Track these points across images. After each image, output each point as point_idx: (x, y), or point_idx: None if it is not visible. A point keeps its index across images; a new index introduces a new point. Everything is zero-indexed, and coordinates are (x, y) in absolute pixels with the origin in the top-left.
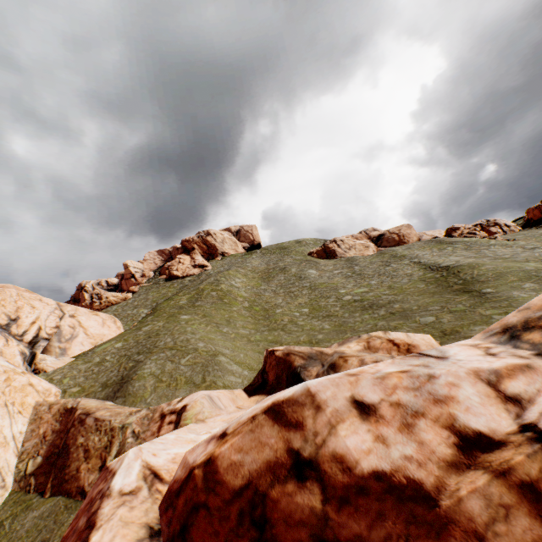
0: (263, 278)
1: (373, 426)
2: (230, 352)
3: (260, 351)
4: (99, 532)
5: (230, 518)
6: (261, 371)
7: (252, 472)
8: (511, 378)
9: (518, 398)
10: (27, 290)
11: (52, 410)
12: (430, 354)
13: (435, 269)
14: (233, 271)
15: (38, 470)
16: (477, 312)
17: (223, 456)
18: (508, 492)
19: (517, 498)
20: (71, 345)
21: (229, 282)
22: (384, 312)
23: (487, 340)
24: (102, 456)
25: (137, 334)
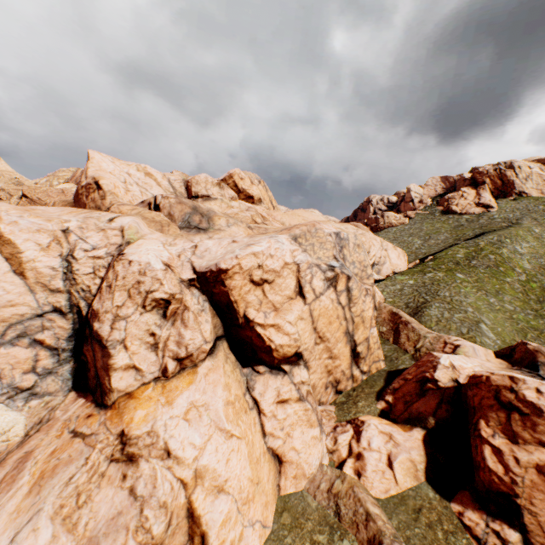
0: None
1: (538, 395)
2: (490, 323)
3: (516, 331)
4: (438, 370)
5: (489, 388)
6: (510, 348)
7: (498, 384)
8: None
9: None
10: (366, 229)
11: (386, 309)
12: None
13: None
14: (523, 230)
15: (384, 332)
16: None
17: (491, 377)
18: None
19: None
20: (382, 268)
21: (513, 246)
22: None
23: None
24: (414, 343)
25: (423, 277)
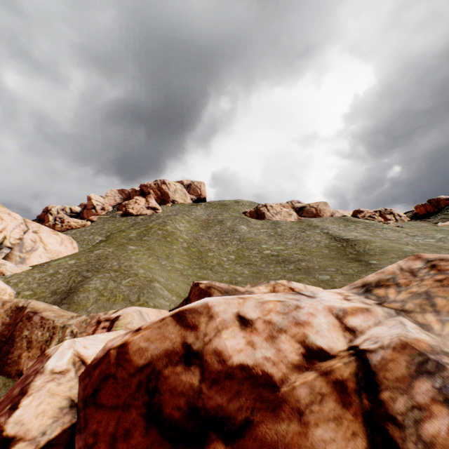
0: (203, 226)
1: (248, 334)
2: (164, 281)
3: (189, 283)
4: (29, 398)
5: (131, 386)
6: (186, 298)
7: (154, 356)
8: (353, 315)
9: (354, 329)
10: None
11: (5, 306)
12: (305, 294)
13: (338, 240)
14: (179, 216)
15: None
16: (361, 276)
17: (134, 343)
18: (326, 385)
19: (331, 390)
20: (30, 256)
21: (174, 225)
22: (293, 267)
23: (350, 291)
24: (42, 348)
25: (89, 255)
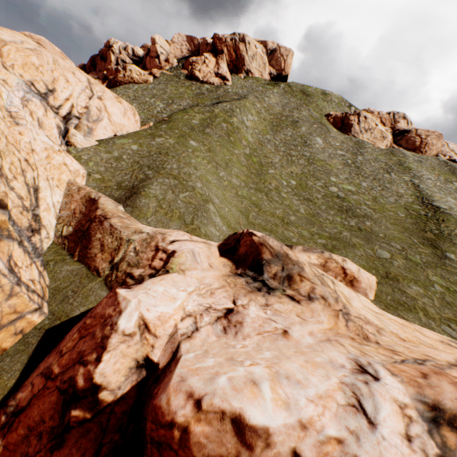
0: (273, 124)
1: None
2: (219, 203)
3: (241, 209)
4: (108, 354)
5: None
6: (236, 238)
7: (210, 455)
8: None
9: None
10: (61, 53)
11: (80, 193)
12: (366, 410)
13: (425, 204)
14: (249, 103)
15: (70, 237)
16: (426, 272)
17: (195, 434)
18: None
19: None
20: (96, 127)
21: (242, 117)
22: (354, 223)
23: (415, 402)
24: (112, 255)
25: (151, 143)
